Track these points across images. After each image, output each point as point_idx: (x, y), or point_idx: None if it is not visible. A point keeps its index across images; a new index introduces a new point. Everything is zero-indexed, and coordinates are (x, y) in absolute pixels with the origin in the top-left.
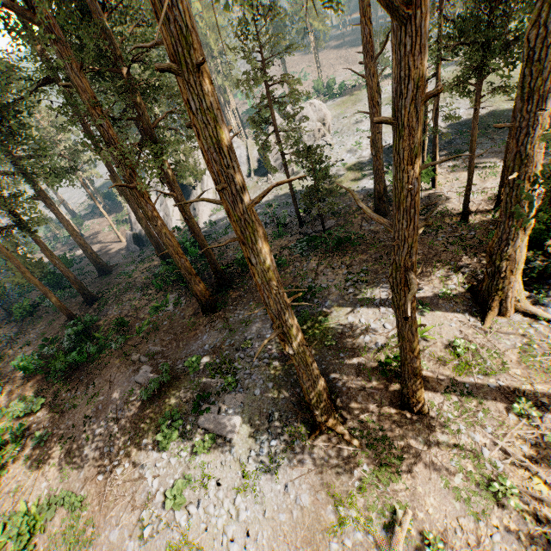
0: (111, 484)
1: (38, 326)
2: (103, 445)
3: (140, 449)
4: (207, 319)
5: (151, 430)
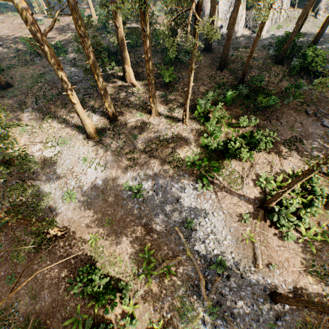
0: None
1: (182, 74)
2: (327, 153)
3: None
4: None
5: None
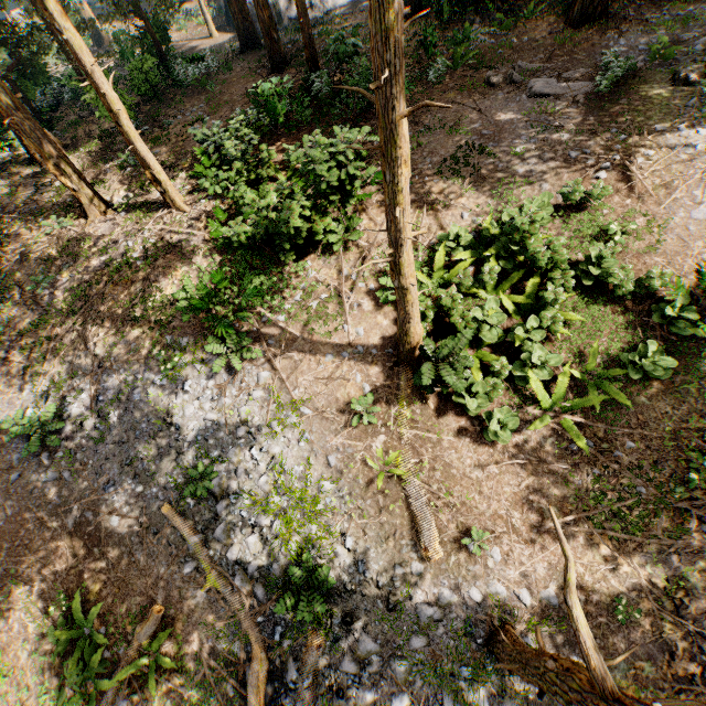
0: (633, 176)
1: (185, 107)
2: (557, 154)
3: (658, 136)
4: (596, 31)
5: (655, 119)
